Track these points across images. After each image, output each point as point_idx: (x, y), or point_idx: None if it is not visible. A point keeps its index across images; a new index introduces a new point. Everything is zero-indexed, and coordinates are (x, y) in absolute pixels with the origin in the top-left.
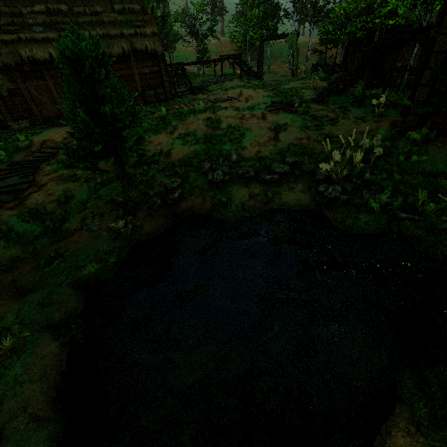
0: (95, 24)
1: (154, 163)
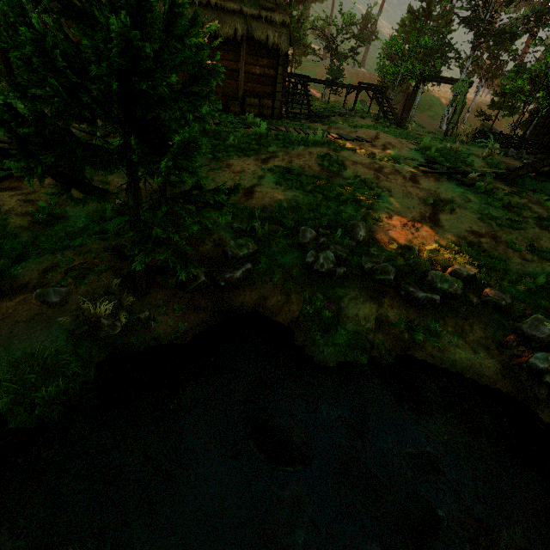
0: None
1: (212, 205)
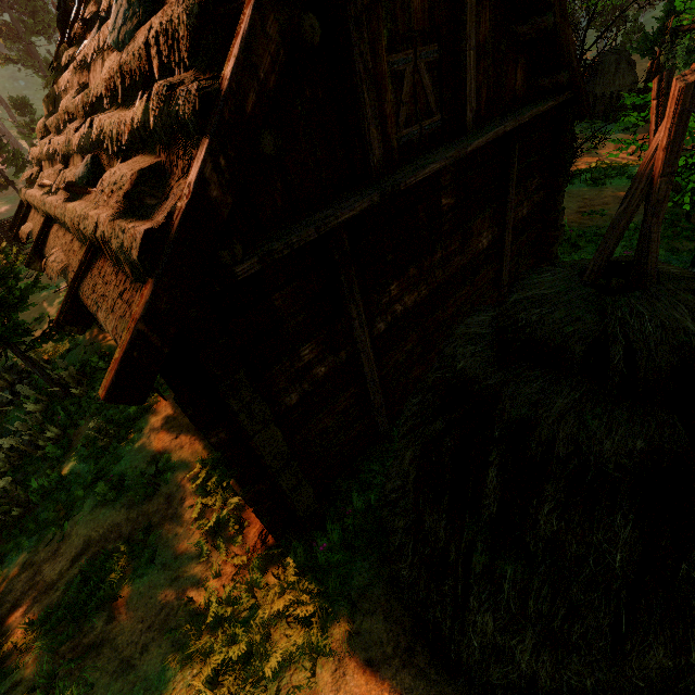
0: None
1: None
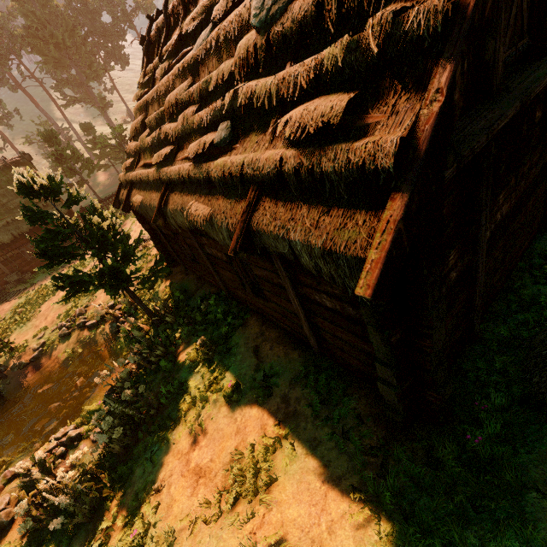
0: (4, 214)
1: (5, 347)
